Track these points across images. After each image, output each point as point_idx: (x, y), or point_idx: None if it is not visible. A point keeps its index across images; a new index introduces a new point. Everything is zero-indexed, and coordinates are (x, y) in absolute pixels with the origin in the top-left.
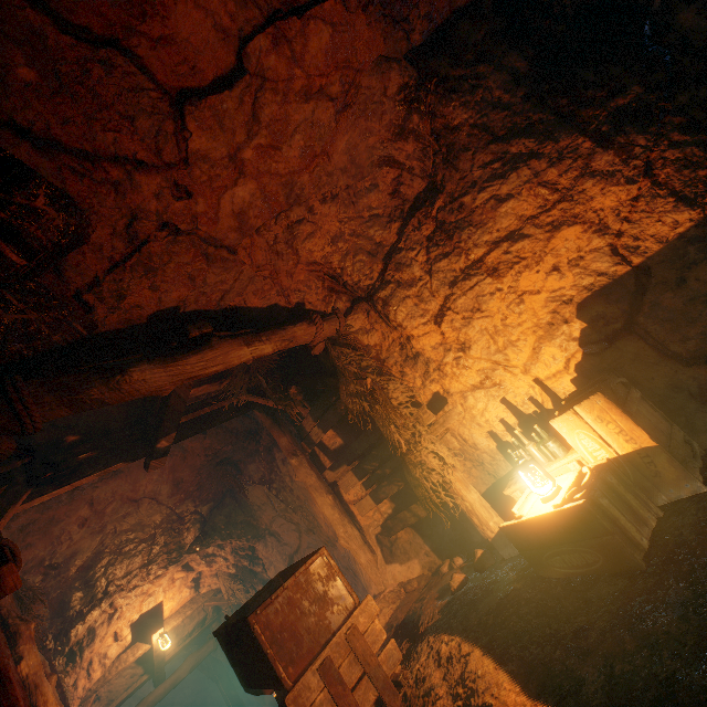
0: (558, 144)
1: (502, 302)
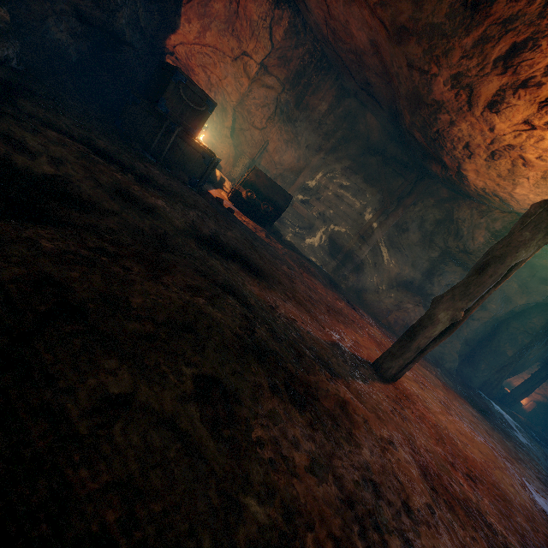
0: None
1: None
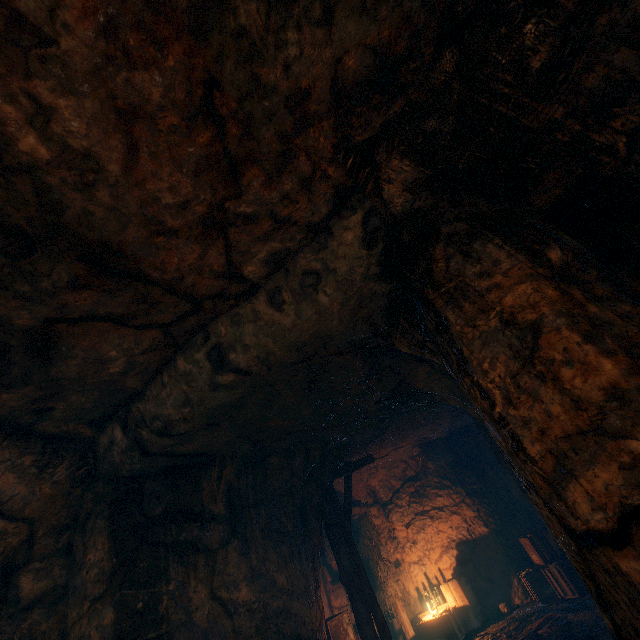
0: (457, 488)
1: (432, 530)
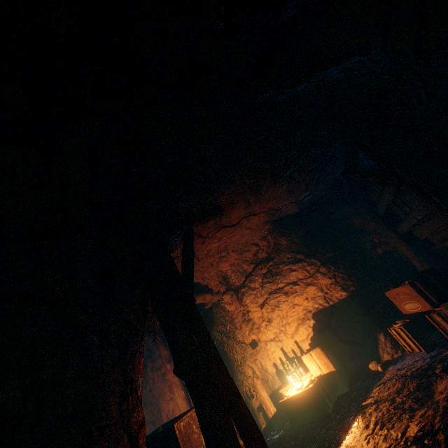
0: (311, 260)
1: (287, 305)
